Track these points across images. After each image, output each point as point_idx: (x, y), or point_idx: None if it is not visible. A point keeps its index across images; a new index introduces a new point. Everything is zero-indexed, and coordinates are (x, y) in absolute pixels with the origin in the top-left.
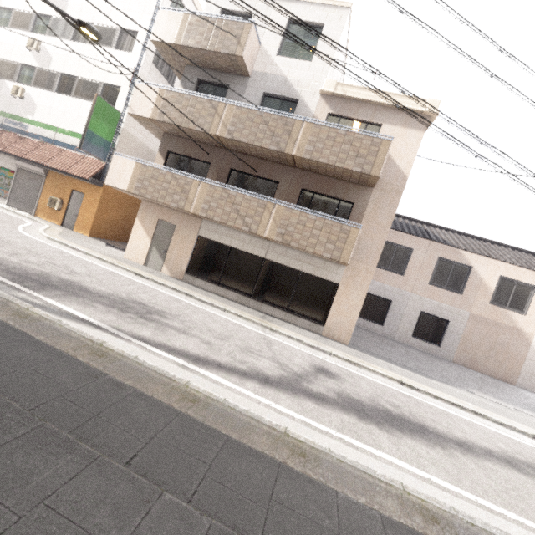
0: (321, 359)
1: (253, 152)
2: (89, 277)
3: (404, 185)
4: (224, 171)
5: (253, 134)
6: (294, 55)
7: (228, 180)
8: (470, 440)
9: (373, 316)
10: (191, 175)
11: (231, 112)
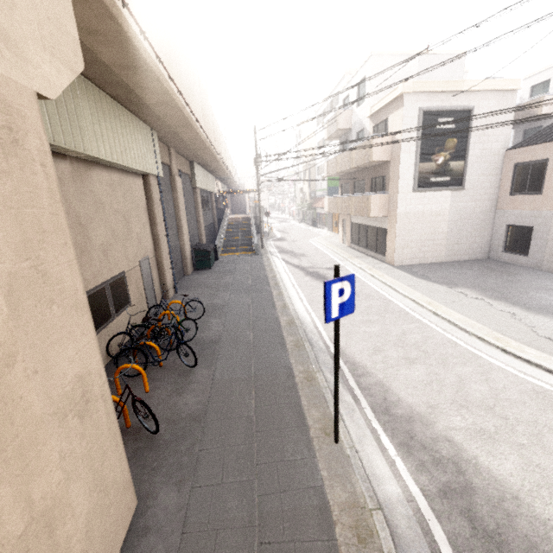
0: (344, 267)
1: (352, 171)
2: (302, 250)
3: (400, 150)
4: (352, 185)
5: (344, 165)
6: (362, 102)
7: (354, 188)
8: None
9: (520, 248)
10: (347, 192)
11: (339, 159)
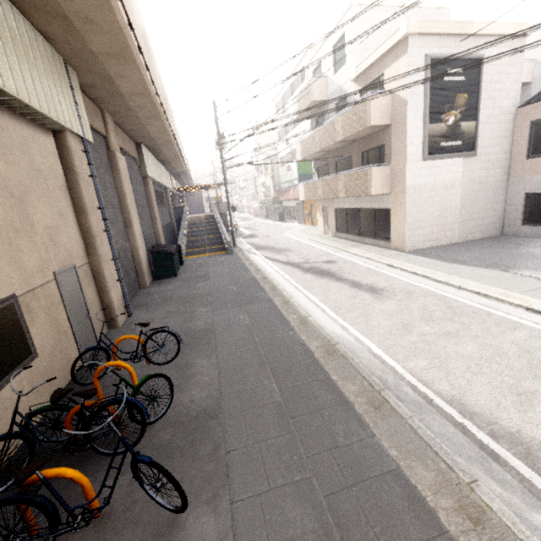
0: (345, 259)
1: (335, 147)
2: (282, 244)
3: (405, 108)
4: (333, 165)
5: (325, 141)
6: (341, 66)
7: (337, 169)
8: (355, 280)
9: None
10: (326, 176)
11: (317, 135)
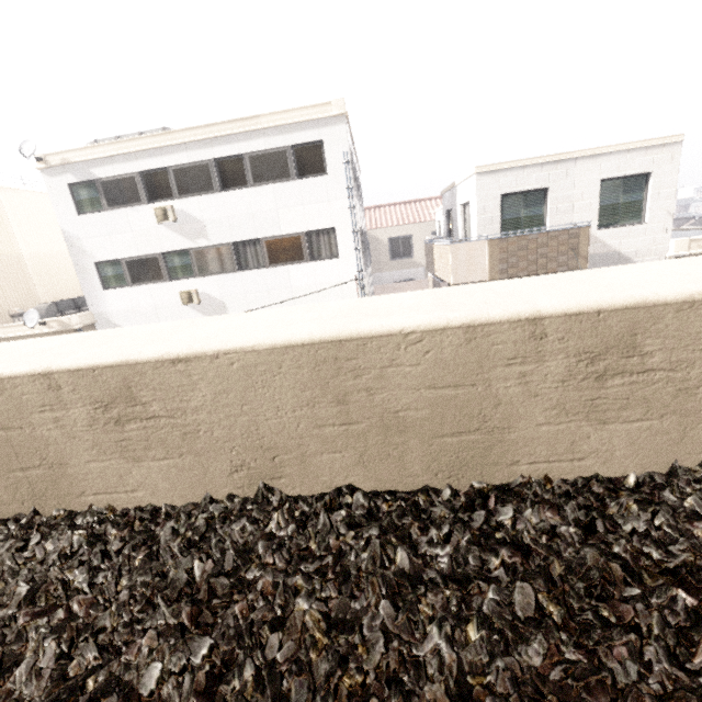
0: None
1: None
2: None
3: None
4: None
5: None
6: (616, 219)
7: None
8: None
9: None
10: None
11: None
